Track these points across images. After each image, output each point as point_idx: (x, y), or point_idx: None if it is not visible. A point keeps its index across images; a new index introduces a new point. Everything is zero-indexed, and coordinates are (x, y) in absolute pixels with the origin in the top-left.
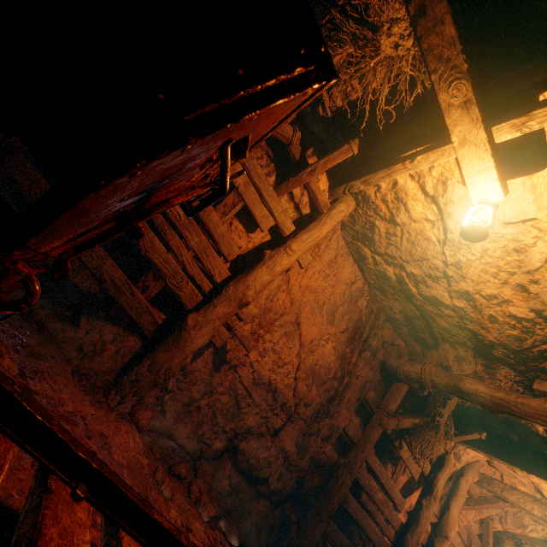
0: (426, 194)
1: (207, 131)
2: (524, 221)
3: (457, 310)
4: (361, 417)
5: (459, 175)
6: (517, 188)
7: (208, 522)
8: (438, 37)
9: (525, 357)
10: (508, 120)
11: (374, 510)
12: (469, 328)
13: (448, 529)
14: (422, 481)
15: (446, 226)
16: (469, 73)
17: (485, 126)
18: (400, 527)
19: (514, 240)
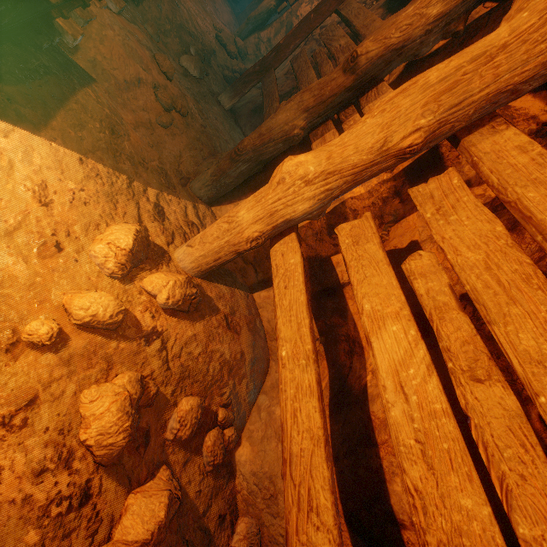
0: None
1: None
2: None
3: None
4: (386, 7)
5: None
6: None
7: (216, 40)
8: None
9: None
10: None
11: (324, 61)
12: None
13: None
14: None
15: None
16: None
17: None
18: None
19: None
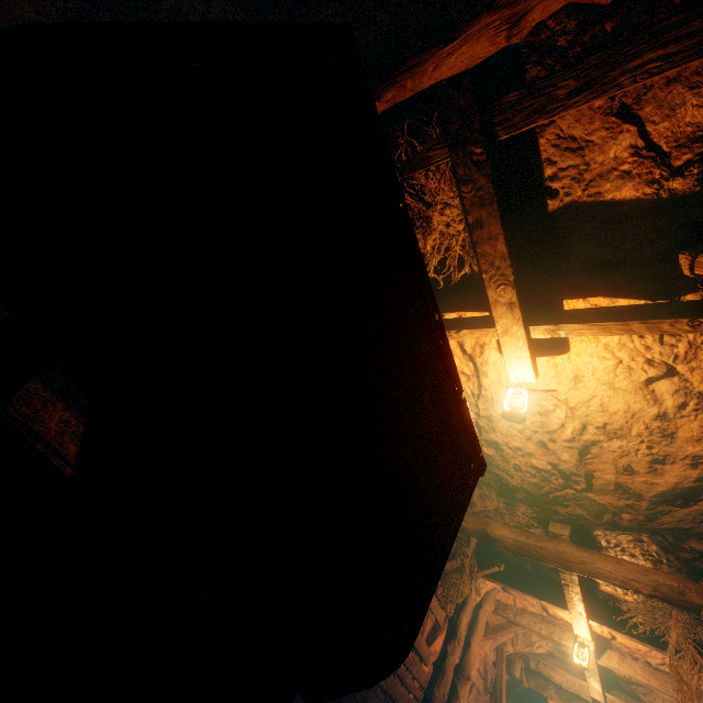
0: (464, 352)
1: (437, 581)
2: (547, 391)
3: (486, 457)
4: None
5: (496, 343)
6: (543, 364)
7: None
8: (491, 248)
9: (542, 501)
10: (543, 324)
11: (404, 673)
12: (496, 473)
13: (469, 669)
14: (446, 624)
15: (481, 382)
16: (515, 283)
17: (525, 325)
18: (427, 682)
19: (538, 405)
